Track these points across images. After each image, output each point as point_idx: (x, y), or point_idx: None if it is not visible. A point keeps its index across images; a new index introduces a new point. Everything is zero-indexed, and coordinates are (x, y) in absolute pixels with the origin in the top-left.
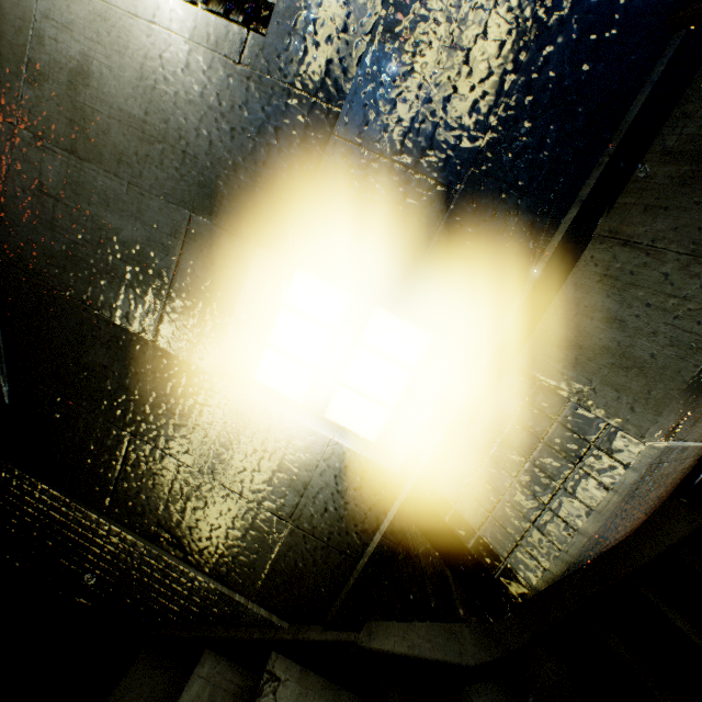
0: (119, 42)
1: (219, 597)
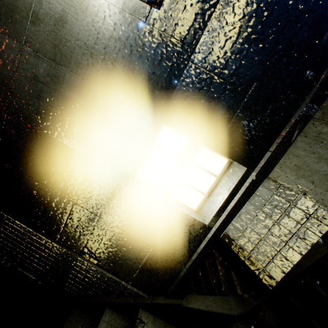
0: (82, 6)
1: (114, 282)
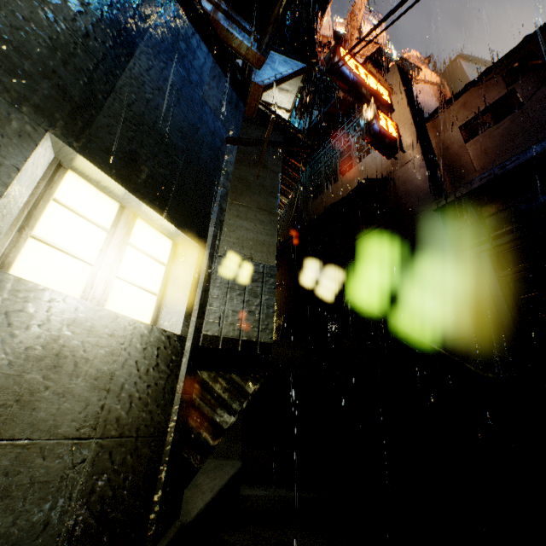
0: None
1: None
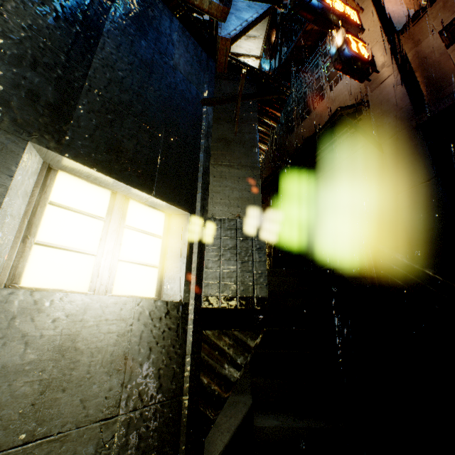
0: None
1: None
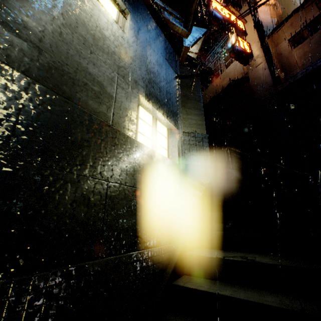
0: None
1: (163, 252)
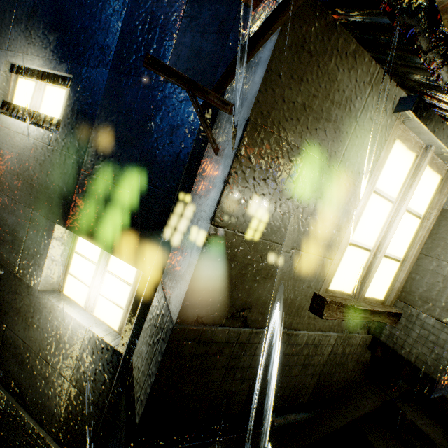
0: (12, 143)
1: (37, 435)
